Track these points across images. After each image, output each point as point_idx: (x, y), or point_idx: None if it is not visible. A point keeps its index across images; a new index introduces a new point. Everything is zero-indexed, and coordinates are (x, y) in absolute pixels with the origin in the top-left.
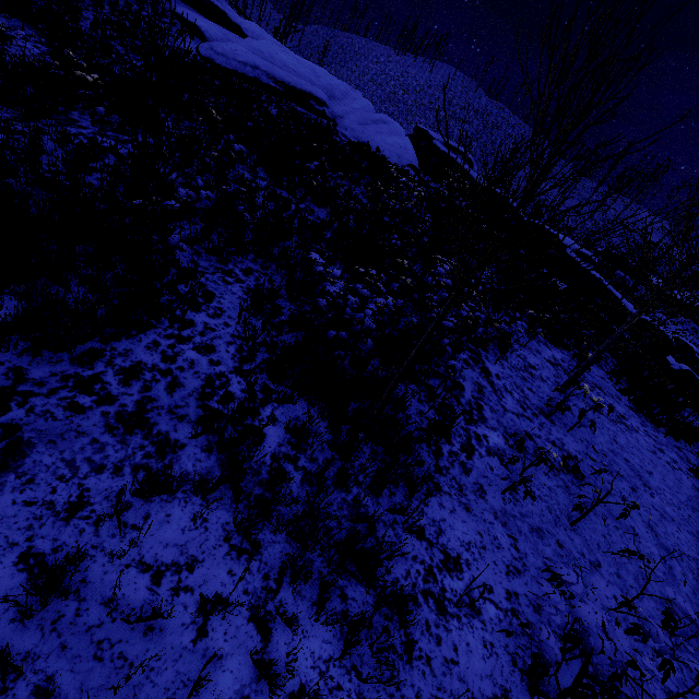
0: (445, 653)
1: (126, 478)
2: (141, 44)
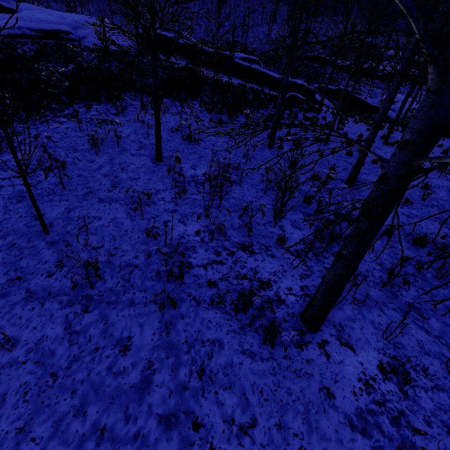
0: None
1: None
2: None
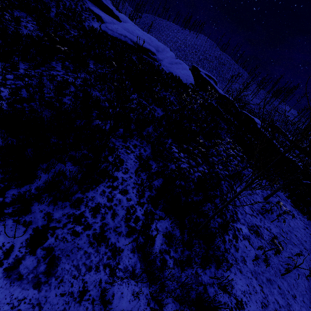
0: None
1: (101, 273)
2: (76, 24)
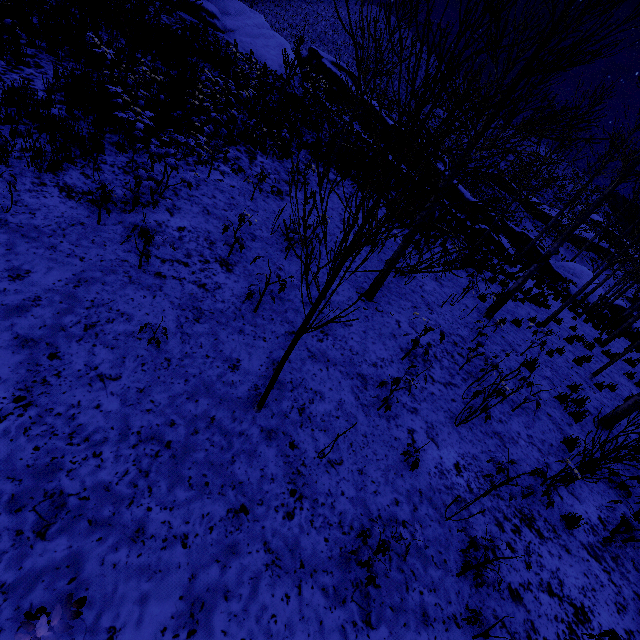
0: (118, 178)
1: None
2: None
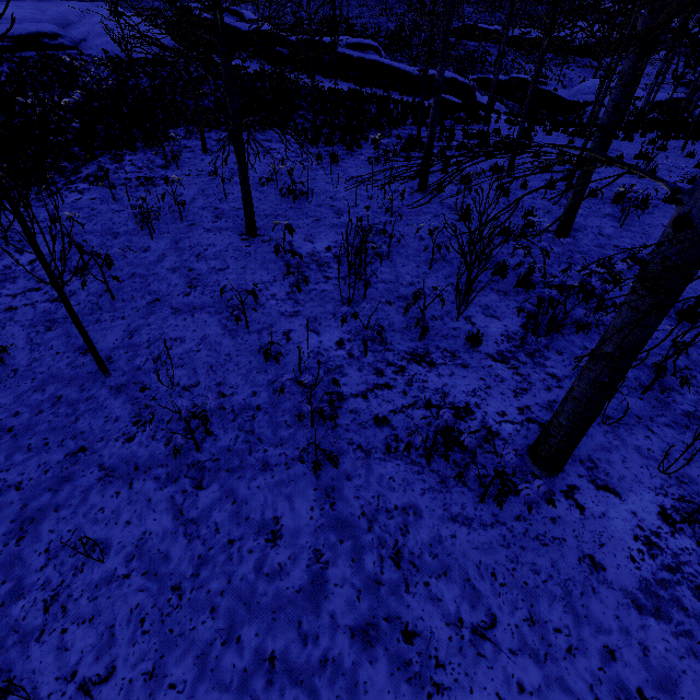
0: None
1: None
2: None
